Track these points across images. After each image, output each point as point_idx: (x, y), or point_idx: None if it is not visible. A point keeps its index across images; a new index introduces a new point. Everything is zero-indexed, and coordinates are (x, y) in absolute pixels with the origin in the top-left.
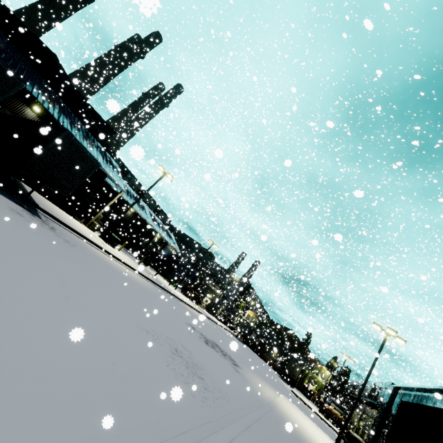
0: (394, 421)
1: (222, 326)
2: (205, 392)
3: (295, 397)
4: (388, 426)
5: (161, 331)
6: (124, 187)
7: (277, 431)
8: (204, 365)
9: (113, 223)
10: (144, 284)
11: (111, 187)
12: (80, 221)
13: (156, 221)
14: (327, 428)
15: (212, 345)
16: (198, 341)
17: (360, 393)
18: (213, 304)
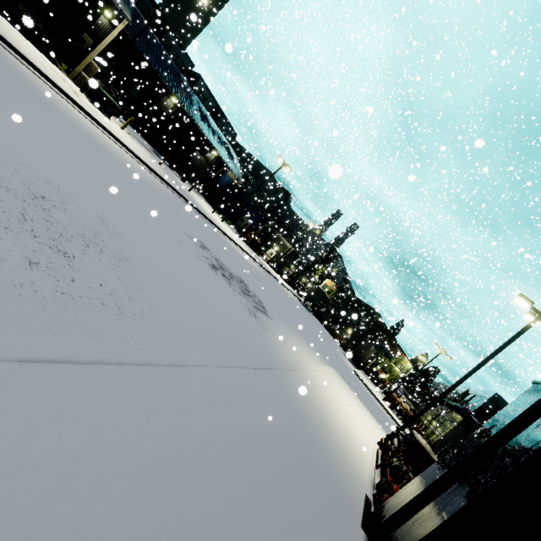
0: (538, 452)
1: (284, 285)
2: (4, 262)
3: (356, 378)
4: (512, 457)
5: (38, 170)
6: (129, 14)
7: (244, 400)
8: (139, 263)
9: (101, 69)
10: (134, 168)
11: (136, 48)
12: (59, 68)
13: (209, 125)
14: (387, 417)
15: (229, 277)
16: (188, 253)
17: (451, 389)
18: (279, 258)
